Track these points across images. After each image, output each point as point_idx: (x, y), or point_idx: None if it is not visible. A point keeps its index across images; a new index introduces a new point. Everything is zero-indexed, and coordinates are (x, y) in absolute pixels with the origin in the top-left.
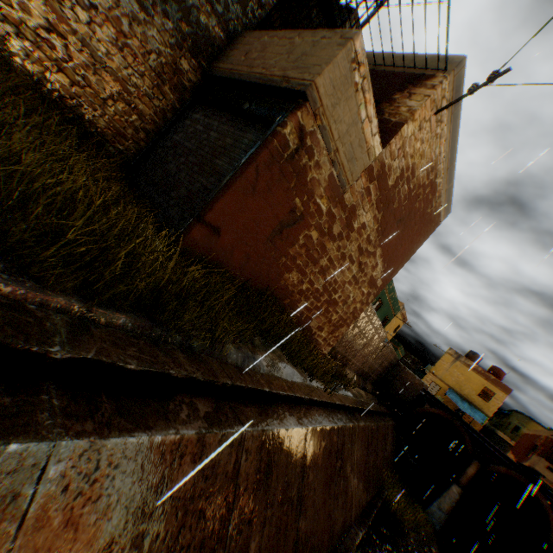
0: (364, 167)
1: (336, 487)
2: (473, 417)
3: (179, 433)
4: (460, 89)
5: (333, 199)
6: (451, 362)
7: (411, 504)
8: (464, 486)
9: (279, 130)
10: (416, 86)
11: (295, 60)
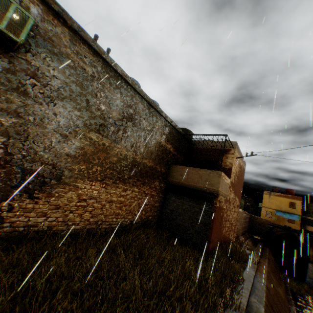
0: (228, 188)
1: (279, 298)
2: (293, 219)
3: (263, 310)
4: (237, 146)
5: (225, 203)
6: (268, 197)
7: (298, 283)
8: (312, 261)
9: (215, 205)
10: (226, 154)
11: (205, 181)
